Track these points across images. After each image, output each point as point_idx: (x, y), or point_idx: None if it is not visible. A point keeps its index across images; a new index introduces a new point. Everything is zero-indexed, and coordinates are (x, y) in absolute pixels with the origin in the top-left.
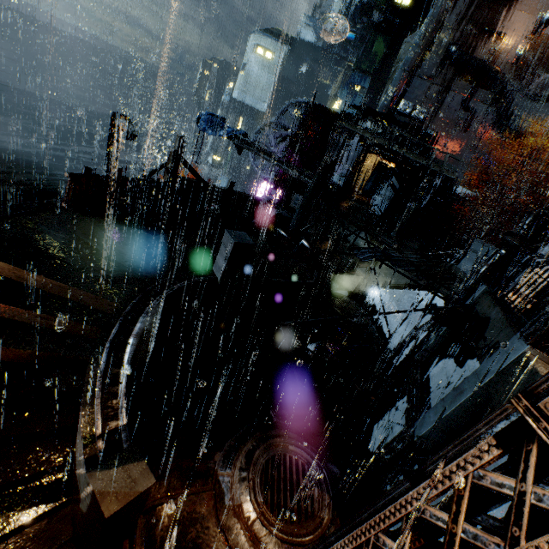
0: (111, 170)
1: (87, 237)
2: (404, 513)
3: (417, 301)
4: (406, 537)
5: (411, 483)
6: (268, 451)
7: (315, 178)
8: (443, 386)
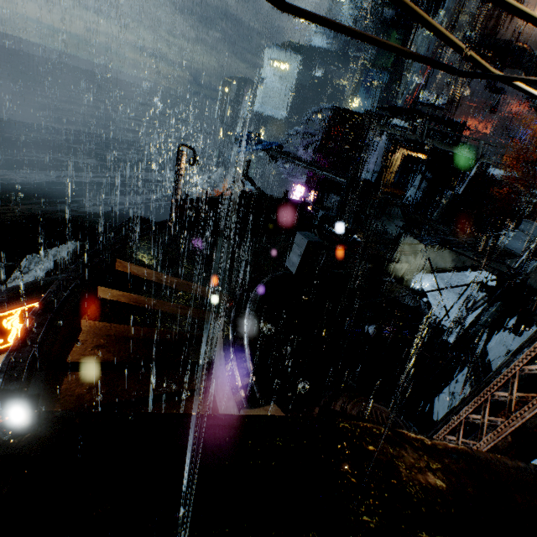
0: (178, 191)
1: (193, 247)
2: (510, 375)
3: (466, 282)
4: (513, 386)
5: (513, 356)
6: (357, 406)
7: (349, 178)
8: (503, 354)
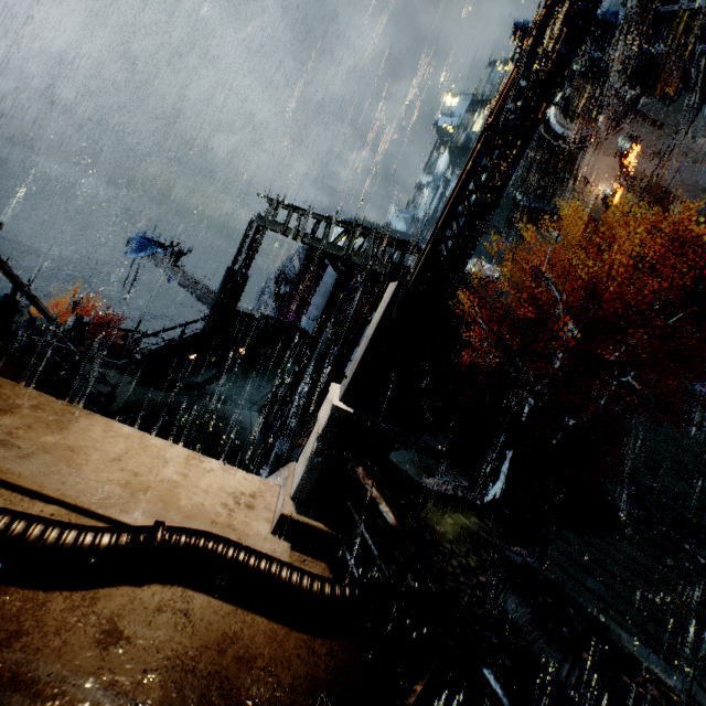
0: None
1: None
2: None
3: None
4: None
5: None
6: None
7: (215, 299)
8: None
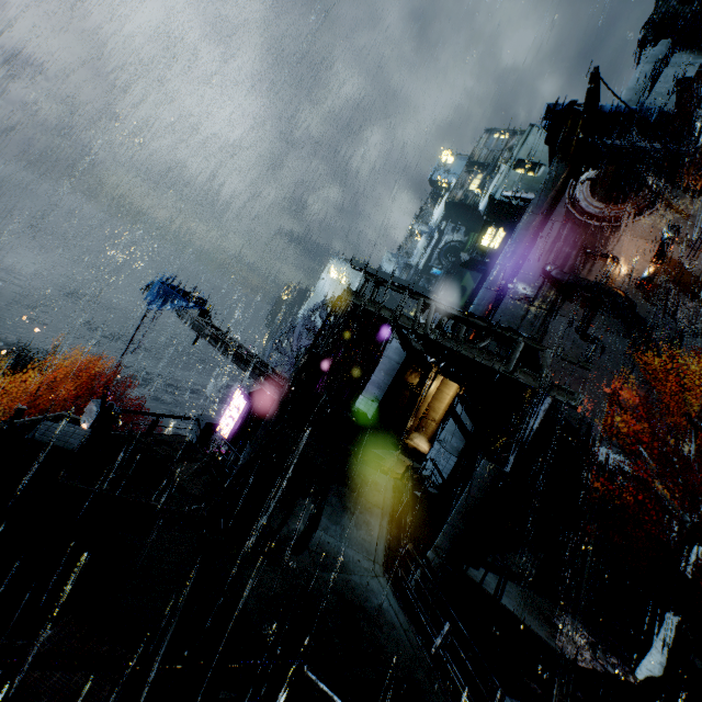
0: None
1: None
2: None
3: None
4: None
5: None
6: None
7: (286, 386)
8: None
